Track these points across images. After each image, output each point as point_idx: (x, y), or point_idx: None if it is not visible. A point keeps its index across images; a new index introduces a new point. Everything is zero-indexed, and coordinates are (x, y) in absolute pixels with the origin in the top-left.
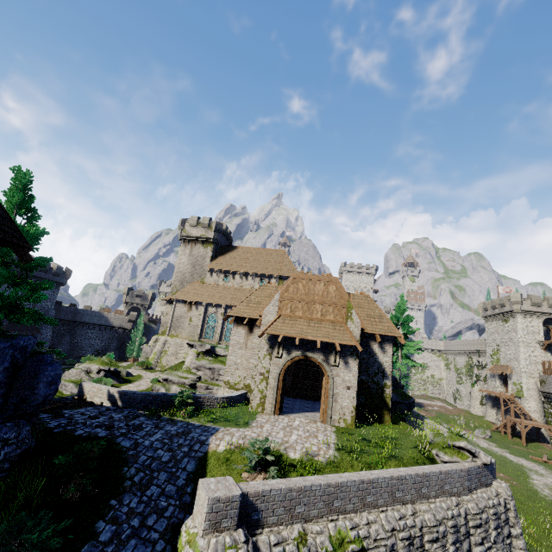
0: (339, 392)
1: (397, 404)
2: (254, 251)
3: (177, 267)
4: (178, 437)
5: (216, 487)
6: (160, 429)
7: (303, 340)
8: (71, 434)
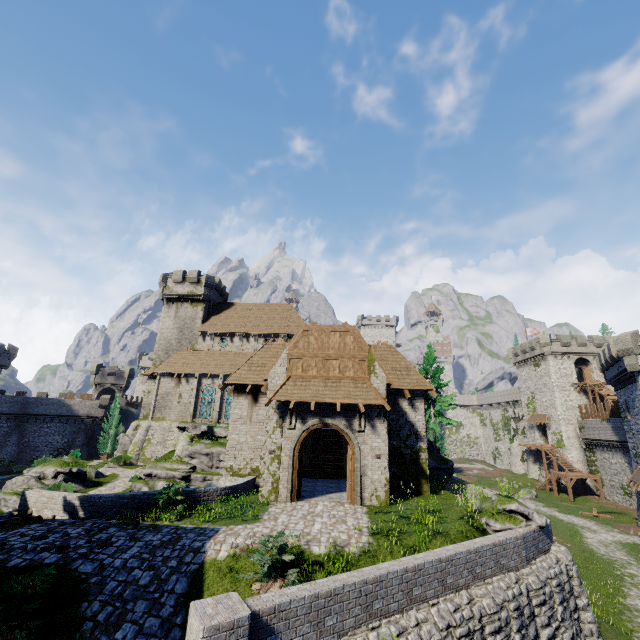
0: (368, 462)
1: (434, 471)
2: (255, 307)
3: (159, 333)
4: (163, 548)
5: (215, 610)
6: (138, 540)
7: (320, 404)
8: (1, 566)
